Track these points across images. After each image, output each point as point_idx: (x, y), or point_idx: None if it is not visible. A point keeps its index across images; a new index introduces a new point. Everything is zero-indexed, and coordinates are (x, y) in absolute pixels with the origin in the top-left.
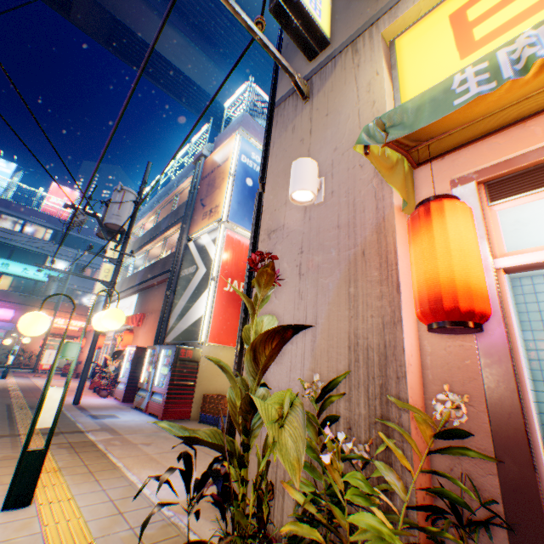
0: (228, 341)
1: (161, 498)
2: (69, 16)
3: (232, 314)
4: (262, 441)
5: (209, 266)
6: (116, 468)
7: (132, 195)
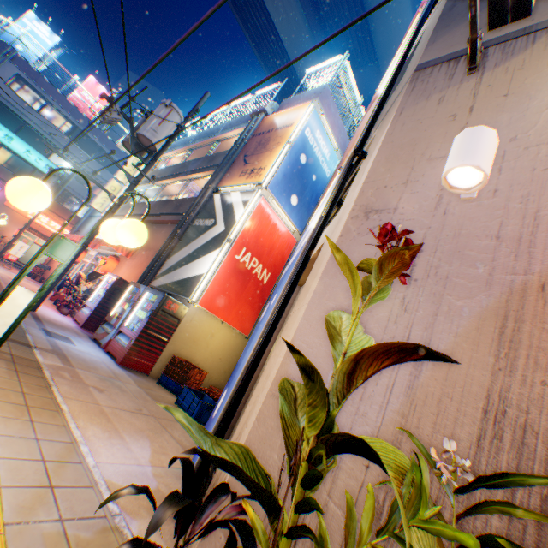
0: (218, 311)
1: (106, 478)
2: None
3: (232, 286)
4: (284, 476)
5: (230, 226)
6: (58, 411)
7: (178, 116)
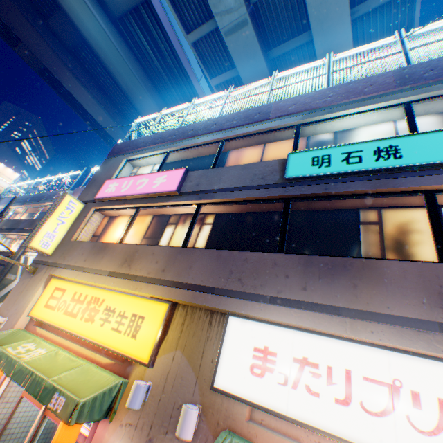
0: None
1: None
2: (15, 47)
3: None
4: None
5: None
6: None
7: None
